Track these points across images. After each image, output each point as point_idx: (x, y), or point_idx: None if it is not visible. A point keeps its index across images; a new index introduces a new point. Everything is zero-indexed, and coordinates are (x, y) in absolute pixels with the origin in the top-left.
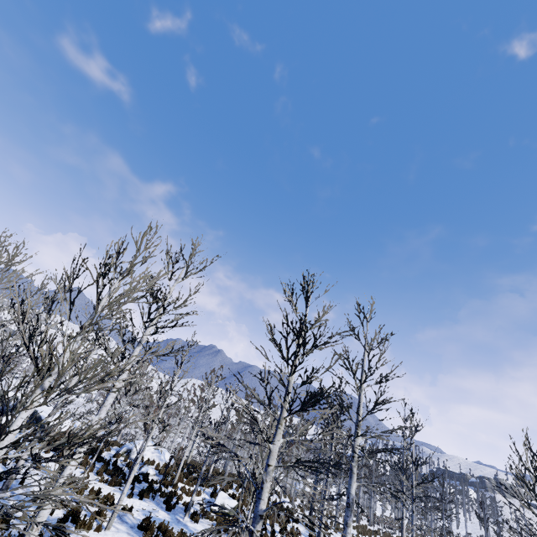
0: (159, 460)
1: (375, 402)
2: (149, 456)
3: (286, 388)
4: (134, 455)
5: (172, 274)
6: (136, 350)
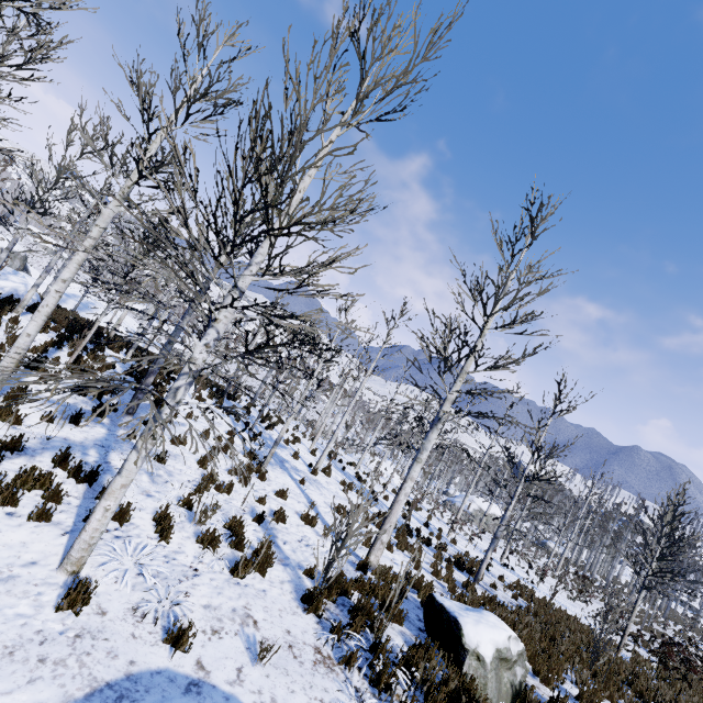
0: None
1: None
2: None
3: None
4: None
5: None
6: None
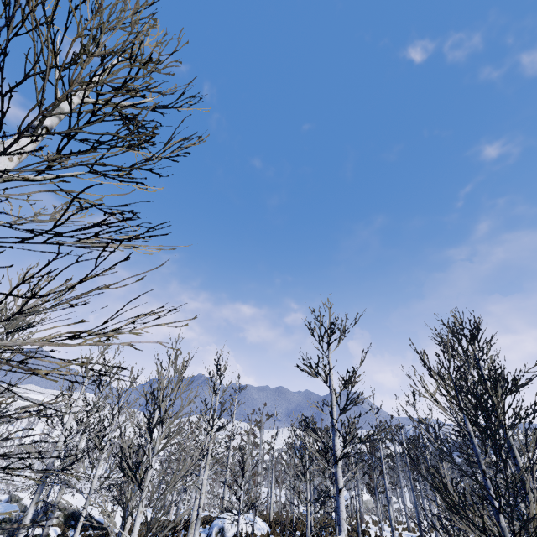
0: (256, 530)
1: (514, 418)
2: (244, 528)
3: (507, 442)
4: (229, 532)
5: (329, 346)
6: (336, 441)
